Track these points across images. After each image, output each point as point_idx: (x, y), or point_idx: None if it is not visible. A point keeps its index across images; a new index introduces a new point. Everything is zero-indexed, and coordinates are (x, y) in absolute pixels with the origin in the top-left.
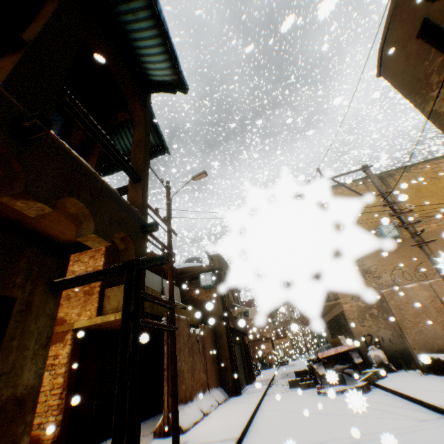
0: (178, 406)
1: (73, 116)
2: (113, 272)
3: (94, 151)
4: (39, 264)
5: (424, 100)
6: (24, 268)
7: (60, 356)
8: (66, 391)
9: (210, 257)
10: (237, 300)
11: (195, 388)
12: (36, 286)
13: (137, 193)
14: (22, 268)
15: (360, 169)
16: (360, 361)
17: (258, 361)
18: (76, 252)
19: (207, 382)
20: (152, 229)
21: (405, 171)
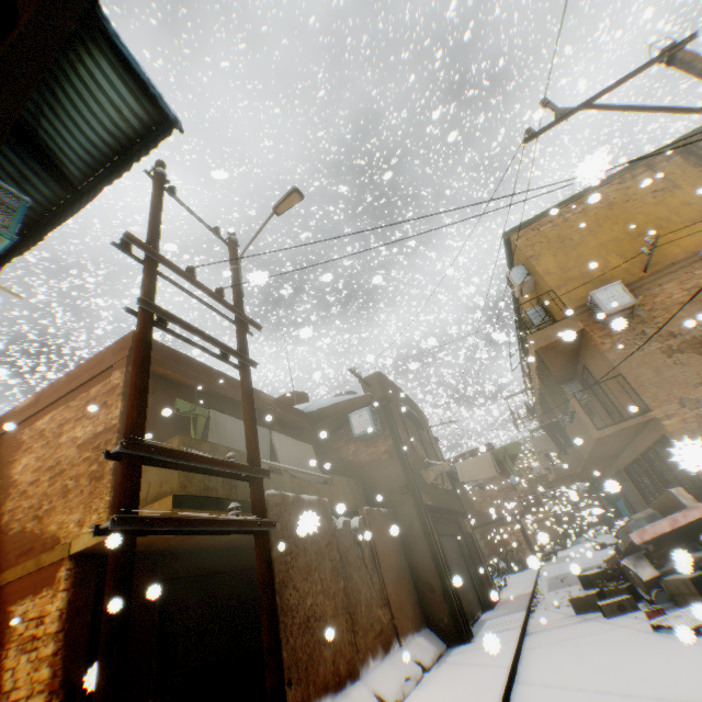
0: None
1: None
2: None
3: None
4: None
5: None
6: None
7: (47, 617)
8: (59, 697)
9: (363, 381)
10: (435, 455)
11: (362, 645)
12: None
13: None
14: None
15: (657, 59)
16: None
17: (499, 560)
18: None
19: (392, 626)
20: None
21: None
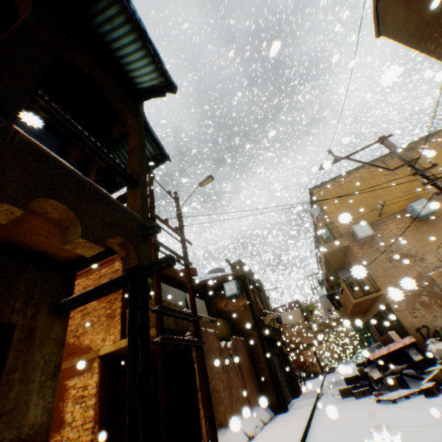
0: (219, 431)
1: (53, 121)
2: (116, 283)
3: (93, 167)
4: (41, 286)
5: (439, 44)
6: (23, 291)
7: (89, 386)
8: (98, 424)
9: (231, 265)
10: (267, 307)
11: (235, 408)
12: (38, 310)
13: (135, 198)
14: (21, 292)
15: (376, 142)
16: (419, 359)
17: (301, 371)
18: (80, 269)
19: (247, 400)
20: (153, 231)
21: (427, 141)
